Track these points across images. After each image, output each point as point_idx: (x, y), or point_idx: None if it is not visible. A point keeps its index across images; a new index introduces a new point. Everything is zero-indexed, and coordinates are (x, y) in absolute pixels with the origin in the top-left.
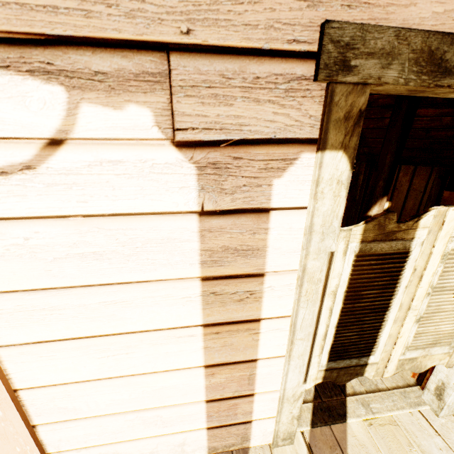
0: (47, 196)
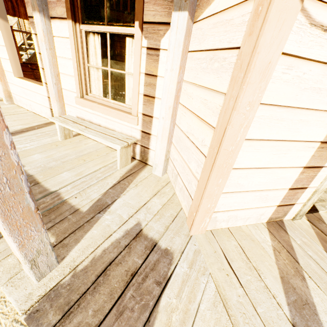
0: None
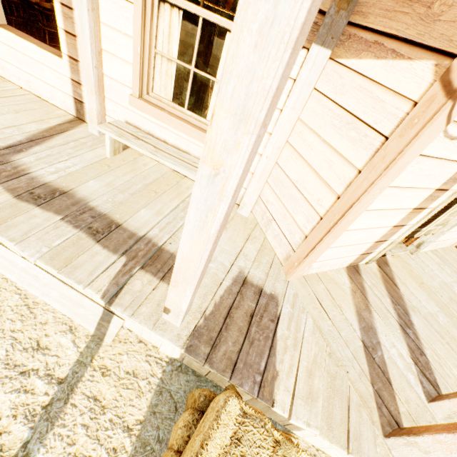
0: (448, 150)
